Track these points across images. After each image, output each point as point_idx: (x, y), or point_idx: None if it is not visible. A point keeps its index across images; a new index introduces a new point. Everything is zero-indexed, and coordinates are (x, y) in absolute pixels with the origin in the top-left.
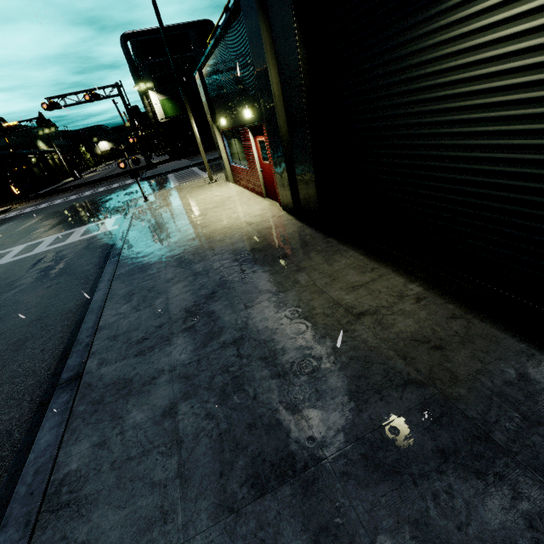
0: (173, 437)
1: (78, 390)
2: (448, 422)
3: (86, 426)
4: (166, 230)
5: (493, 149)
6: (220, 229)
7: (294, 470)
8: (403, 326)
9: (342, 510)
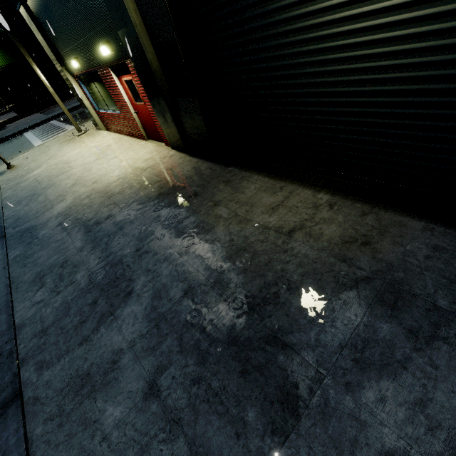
0: (168, 418)
1: (24, 411)
2: (403, 305)
3: (55, 449)
4: (51, 195)
5: (379, 57)
6: (114, 181)
7: (303, 400)
8: (330, 233)
9: (362, 418)
